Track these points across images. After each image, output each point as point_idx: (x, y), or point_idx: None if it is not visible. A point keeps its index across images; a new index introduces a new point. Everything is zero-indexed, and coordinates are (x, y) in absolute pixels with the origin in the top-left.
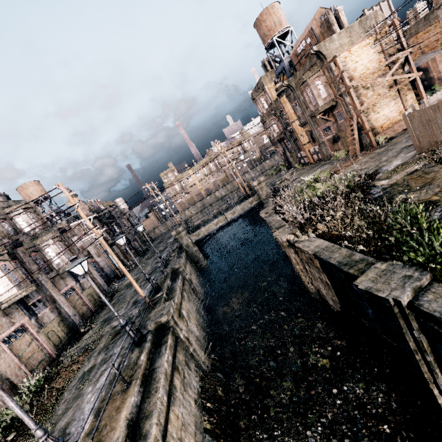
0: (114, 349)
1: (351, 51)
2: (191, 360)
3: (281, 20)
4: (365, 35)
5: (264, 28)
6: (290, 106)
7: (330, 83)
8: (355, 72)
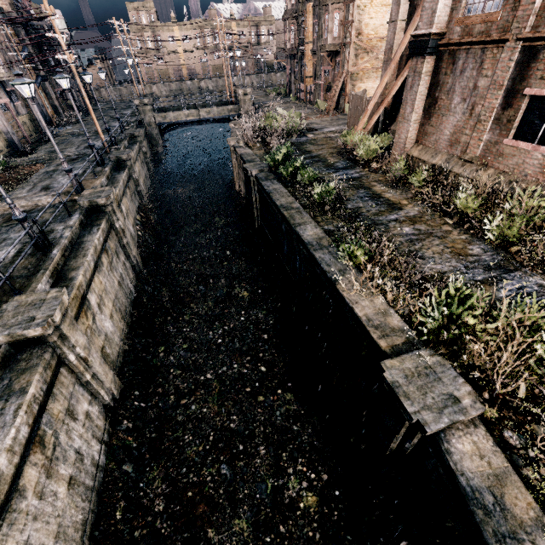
0: (75, 166)
1: (373, 2)
2: (137, 195)
3: None
4: None
5: None
6: (312, 21)
7: (343, 25)
8: (365, 29)
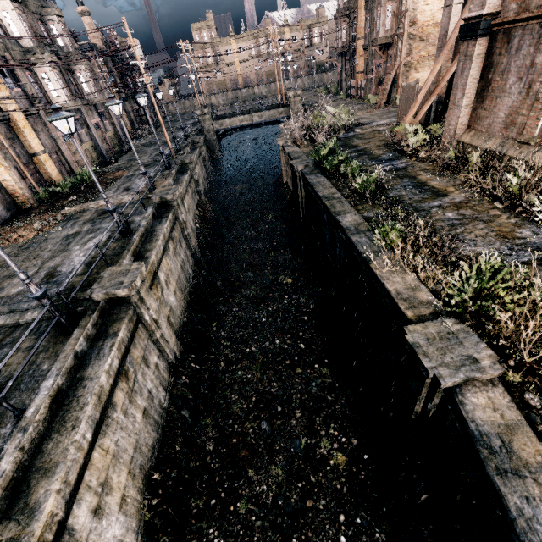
0: (148, 170)
1: None
2: (197, 194)
3: None
4: None
5: None
6: (364, 16)
7: (396, 16)
8: (420, 16)
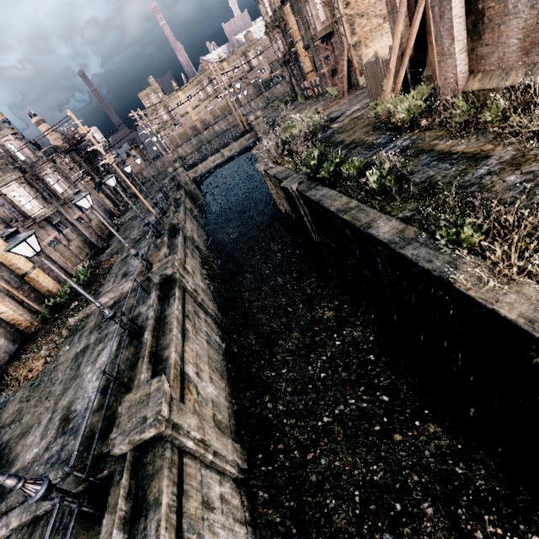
0: (140, 245)
1: None
2: (196, 251)
3: None
4: None
5: None
6: (294, 20)
7: (327, 5)
8: None
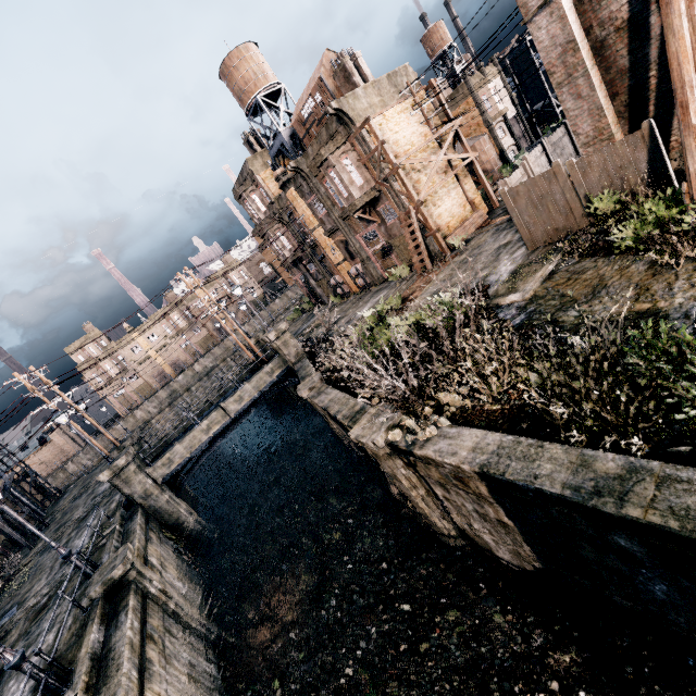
0: None
1: (386, 116)
2: None
3: (265, 71)
4: (399, 96)
5: (238, 80)
6: (305, 204)
7: (366, 162)
8: (398, 147)
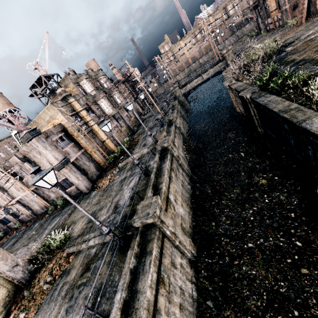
0: (152, 130)
1: None
2: (181, 135)
3: None
4: None
5: None
6: None
7: None
8: None
